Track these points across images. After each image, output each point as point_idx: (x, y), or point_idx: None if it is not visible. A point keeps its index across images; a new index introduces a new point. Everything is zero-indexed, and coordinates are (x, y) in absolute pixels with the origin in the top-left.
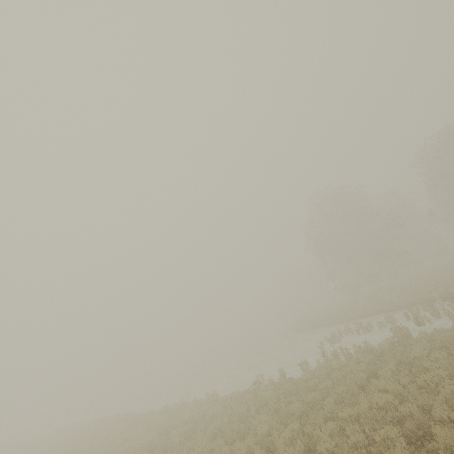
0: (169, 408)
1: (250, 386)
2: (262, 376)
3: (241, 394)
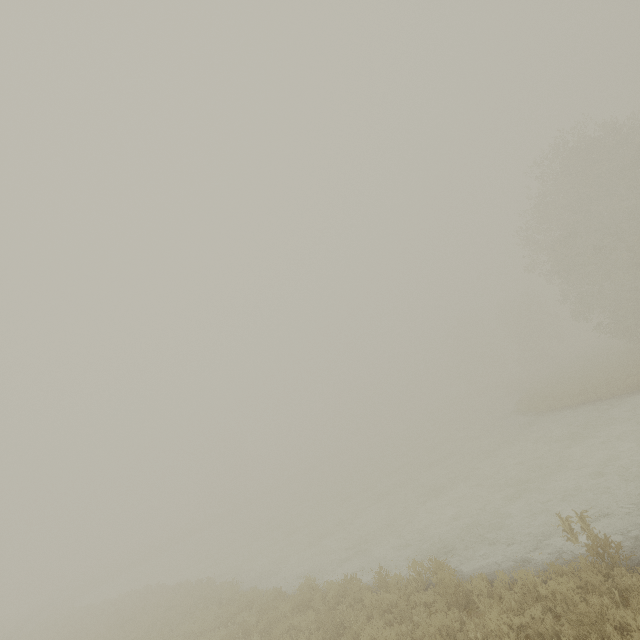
0: (317, 594)
1: (585, 559)
2: (582, 518)
3: (572, 589)
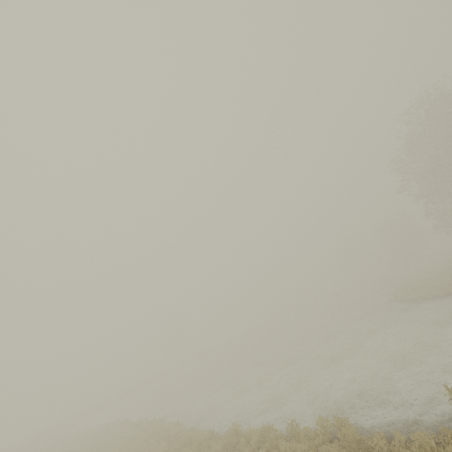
0: (241, 438)
1: None
2: None
3: None
